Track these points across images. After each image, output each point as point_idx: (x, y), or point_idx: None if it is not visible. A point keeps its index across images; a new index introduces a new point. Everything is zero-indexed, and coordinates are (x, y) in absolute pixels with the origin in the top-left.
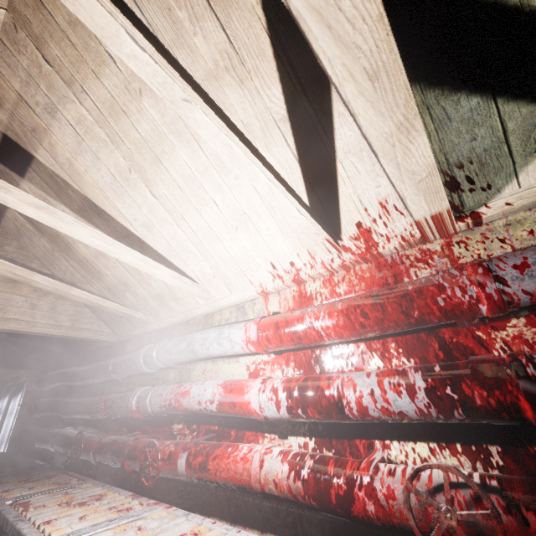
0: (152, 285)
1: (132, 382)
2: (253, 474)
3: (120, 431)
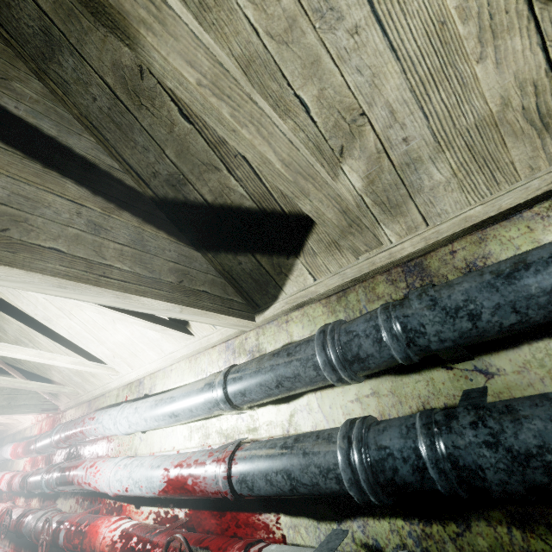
0: None
1: (0, 466)
2: None
3: None
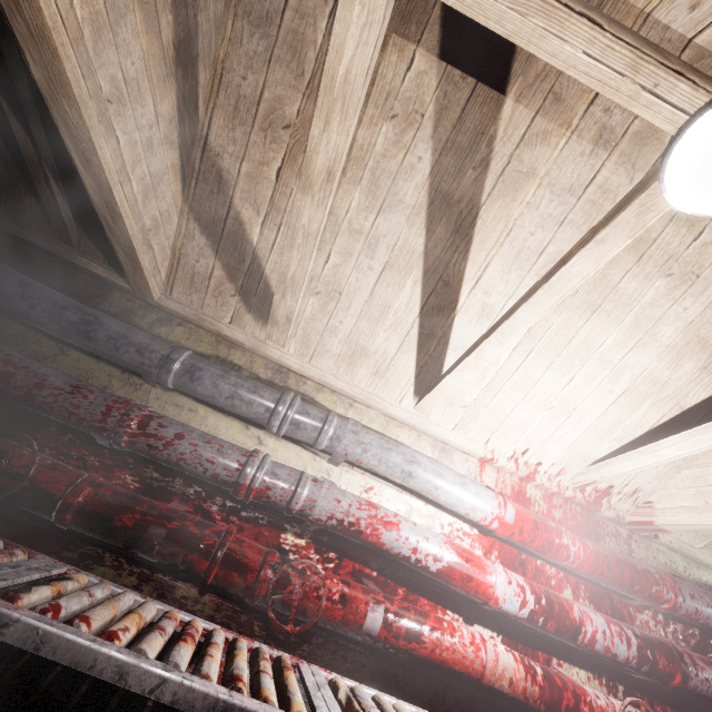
0: (377, 336)
1: (181, 405)
2: (491, 666)
3: (110, 475)
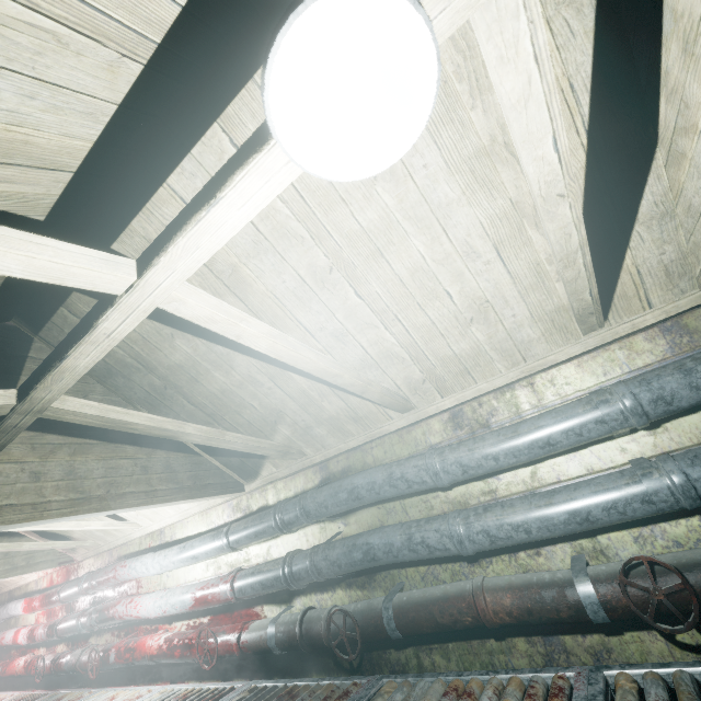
0: None
1: None
2: (15, 669)
3: None
